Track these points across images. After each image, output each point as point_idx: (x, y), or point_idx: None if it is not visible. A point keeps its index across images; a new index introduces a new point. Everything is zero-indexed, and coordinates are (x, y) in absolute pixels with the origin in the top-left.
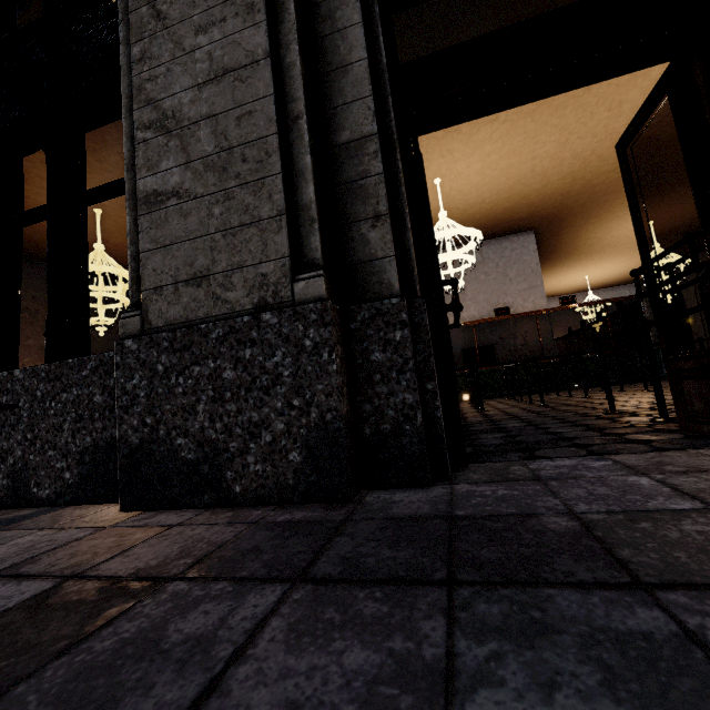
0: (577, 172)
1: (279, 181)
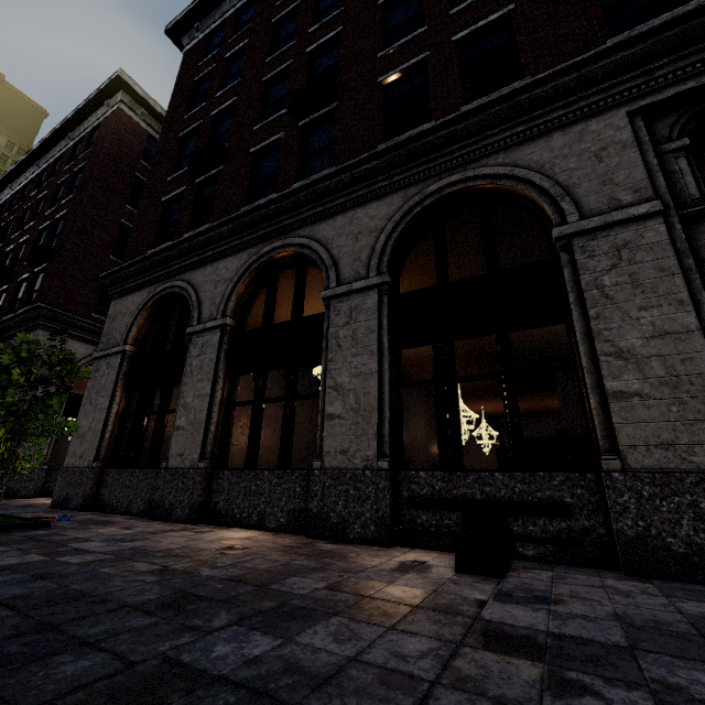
0: None
1: None
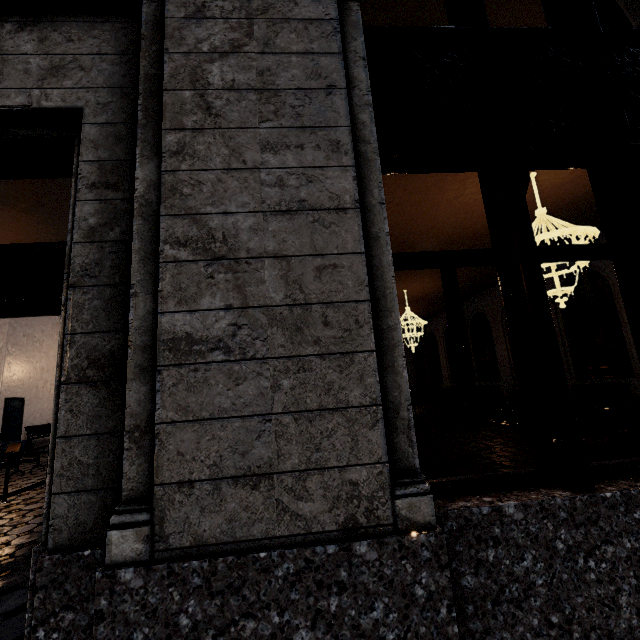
0: None
1: None
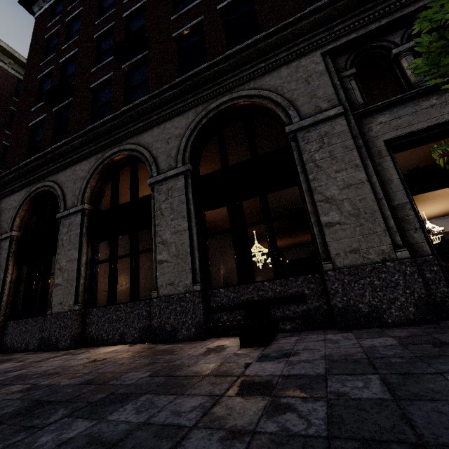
0: (419, 163)
1: (381, 220)
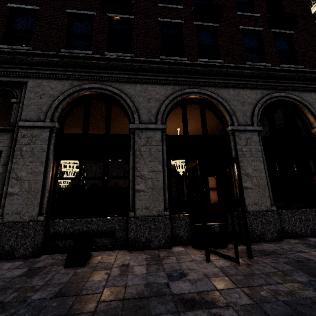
0: None
1: None
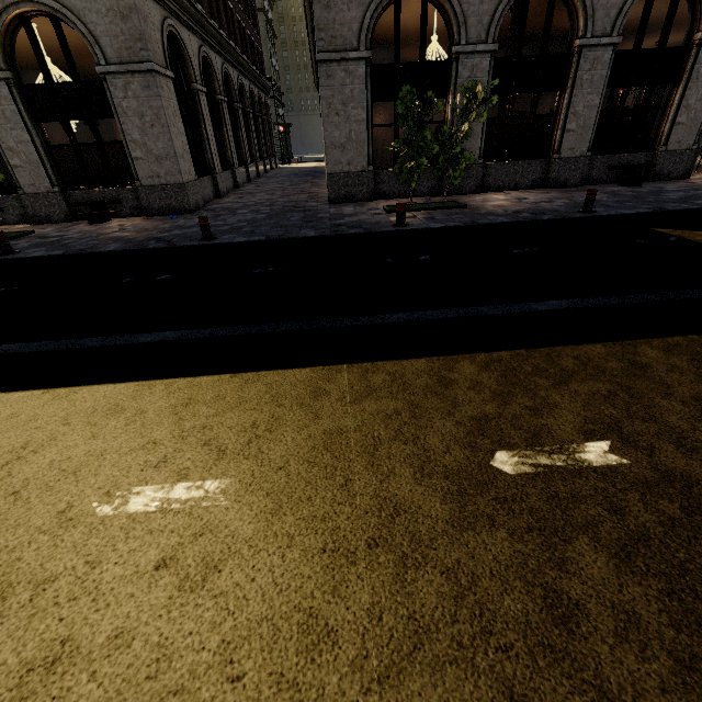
0: (663, 19)
1: (699, 127)
